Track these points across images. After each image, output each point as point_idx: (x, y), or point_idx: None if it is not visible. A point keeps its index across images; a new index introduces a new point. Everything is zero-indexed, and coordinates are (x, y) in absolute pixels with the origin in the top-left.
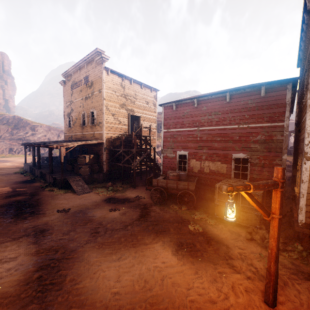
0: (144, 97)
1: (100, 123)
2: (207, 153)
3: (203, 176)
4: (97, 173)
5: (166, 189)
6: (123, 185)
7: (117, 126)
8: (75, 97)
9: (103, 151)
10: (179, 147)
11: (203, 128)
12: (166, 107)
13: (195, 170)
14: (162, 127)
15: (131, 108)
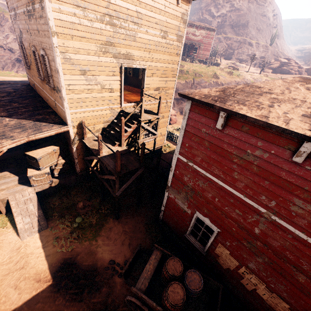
0: (158, 18)
1: (57, 89)
2: (263, 267)
3: (235, 282)
4: (65, 176)
5: (154, 308)
6: (103, 204)
7: (96, 95)
8: (15, 2)
9: (71, 144)
10: (203, 207)
11: (285, 223)
12: (198, 108)
13: (222, 263)
14: (178, 149)
15: (127, 52)
